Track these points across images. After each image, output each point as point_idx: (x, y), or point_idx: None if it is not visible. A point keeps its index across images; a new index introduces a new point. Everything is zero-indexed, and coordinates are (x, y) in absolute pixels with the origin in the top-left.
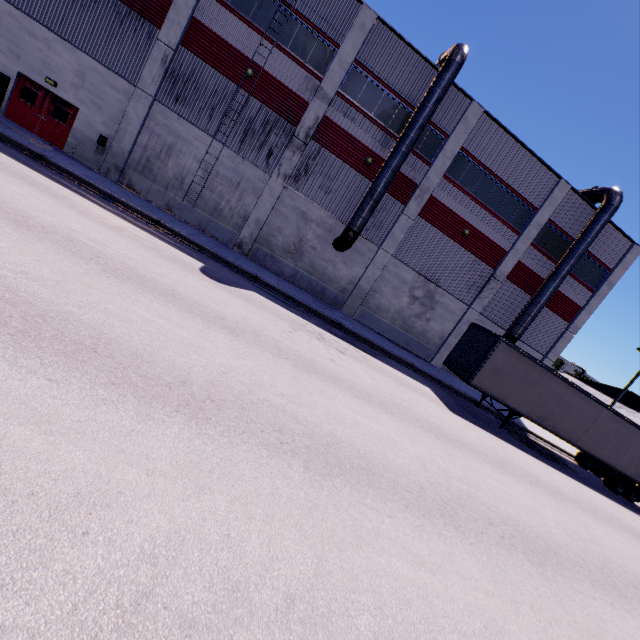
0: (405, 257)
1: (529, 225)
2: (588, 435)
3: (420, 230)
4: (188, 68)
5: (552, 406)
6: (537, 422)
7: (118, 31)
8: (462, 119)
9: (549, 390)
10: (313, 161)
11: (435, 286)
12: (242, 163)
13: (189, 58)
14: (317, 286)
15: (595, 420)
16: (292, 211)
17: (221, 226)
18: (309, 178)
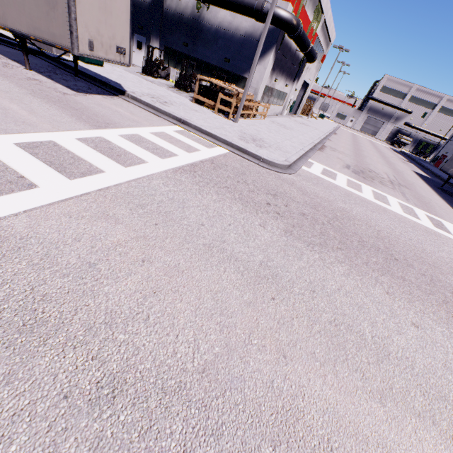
0: None
1: None
2: None
3: None
4: None
5: None
6: None
7: None
8: None
9: None
10: None
11: None
12: None
13: None
14: None
15: None
16: None
17: None
18: None
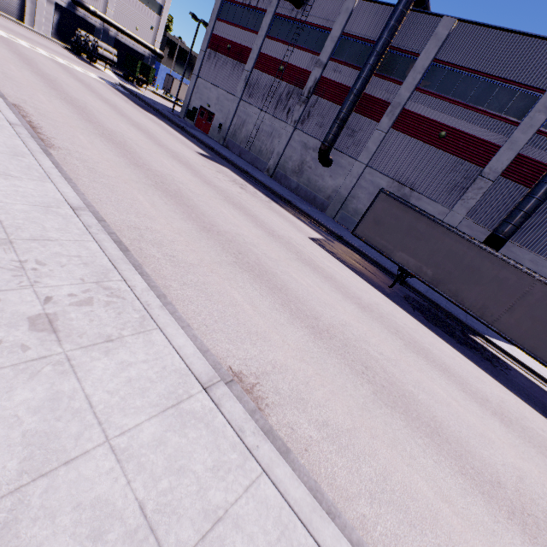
0: (380, 166)
1: (531, 111)
2: (514, 318)
3: (394, 141)
4: (255, 78)
5: (449, 267)
6: (430, 285)
7: (232, 73)
8: (432, 36)
9: (442, 247)
10: (313, 108)
11: (410, 190)
12: (274, 121)
13: (256, 73)
14: (311, 195)
15: (523, 297)
16: (298, 144)
17: (261, 160)
18: (310, 120)
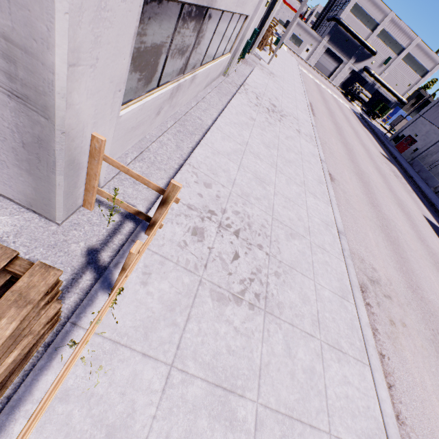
0: None
1: None
2: None
3: None
4: None
5: None
6: None
7: None
8: None
9: None
10: None
11: None
12: None
13: None
14: None
15: None
16: None
17: (435, 180)
18: None
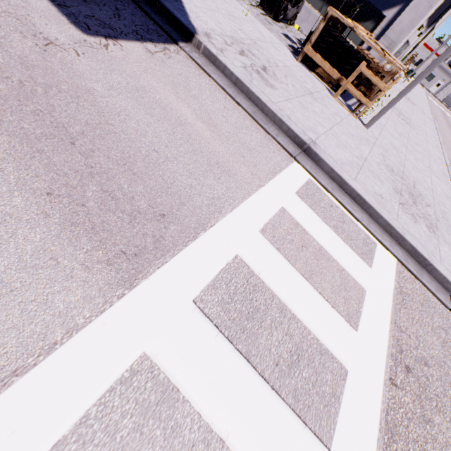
0: None
1: None
2: None
3: None
4: None
5: None
6: None
7: None
8: None
9: None
10: None
11: None
12: None
13: None
14: None
15: None
16: None
17: None
18: None
